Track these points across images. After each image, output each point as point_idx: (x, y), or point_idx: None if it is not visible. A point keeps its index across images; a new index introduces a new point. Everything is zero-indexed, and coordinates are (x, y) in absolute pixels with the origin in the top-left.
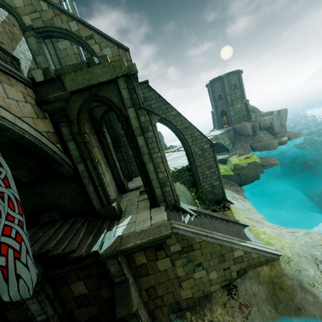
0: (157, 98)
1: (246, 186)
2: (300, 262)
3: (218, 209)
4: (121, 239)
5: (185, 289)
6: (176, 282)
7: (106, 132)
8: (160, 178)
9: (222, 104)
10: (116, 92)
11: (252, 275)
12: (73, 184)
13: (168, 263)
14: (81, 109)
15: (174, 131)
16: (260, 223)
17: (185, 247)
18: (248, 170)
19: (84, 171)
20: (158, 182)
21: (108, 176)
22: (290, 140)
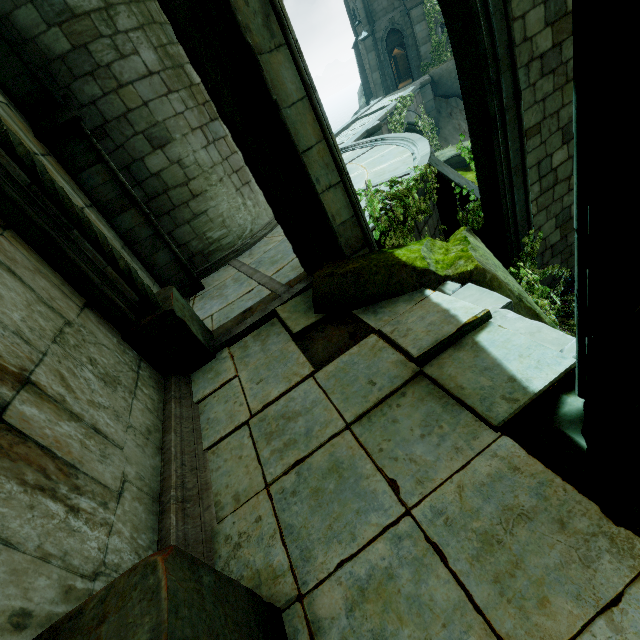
0: None
1: None
2: None
3: None
4: None
5: None
6: None
7: None
8: None
9: (389, 6)
10: None
11: None
12: None
13: None
14: None
15: None
16: None
17: None
18: None
19: None
20: None
21: (8, 294)
22: None
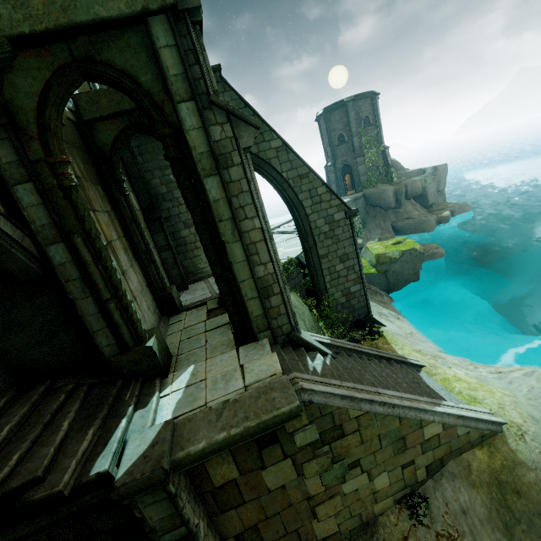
0: (241, 108)
1: (394, 294)
2: (540, 434)
3: (359, 337)
4: (173, 431)
5: (323, 519)
6: (304, 507)
7: (129, 187)
8: (259, 277)
9: (345, 153)
10: (146, 56)
11: (455, 471)
12: (42, 298)
13: (288, 471)
14: (49, 96)
15: (277, 183)
16: (441, 359)
17: (326, 431)
18: (401, 265)
19: (69, 264)
20: (255, 286)
21: (135, 279)
22: (453, 216)
